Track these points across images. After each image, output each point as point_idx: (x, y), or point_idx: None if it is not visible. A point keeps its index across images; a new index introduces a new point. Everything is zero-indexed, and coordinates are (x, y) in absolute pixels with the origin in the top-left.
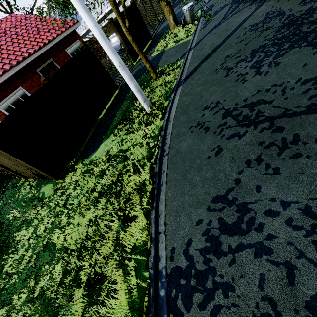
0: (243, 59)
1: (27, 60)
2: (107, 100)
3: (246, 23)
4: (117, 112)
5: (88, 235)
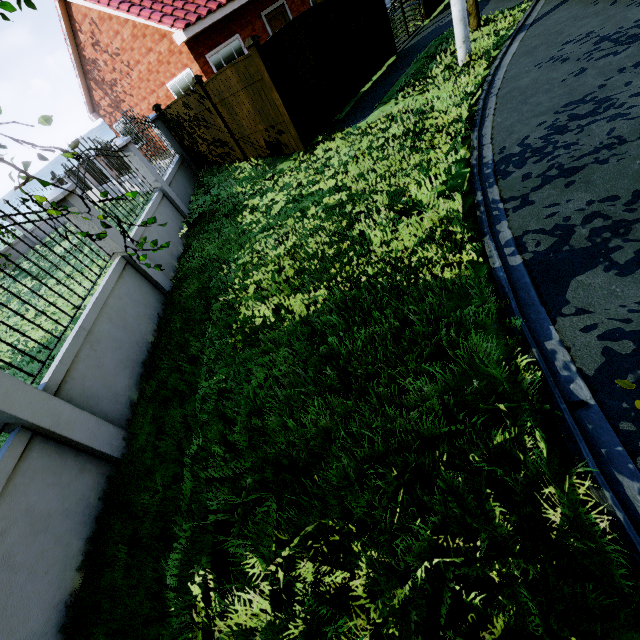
0: None
1: None
2: (377, 67)
3: None
4: (399, 77)
5: (378, 167)
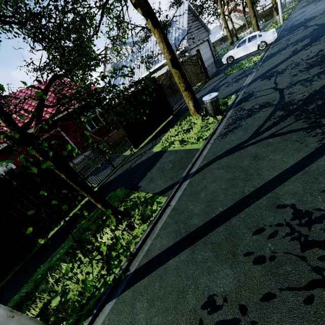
0: None
1: None
2: (64, 214)
3: (286, 187)
4: (47, 259)
5: None
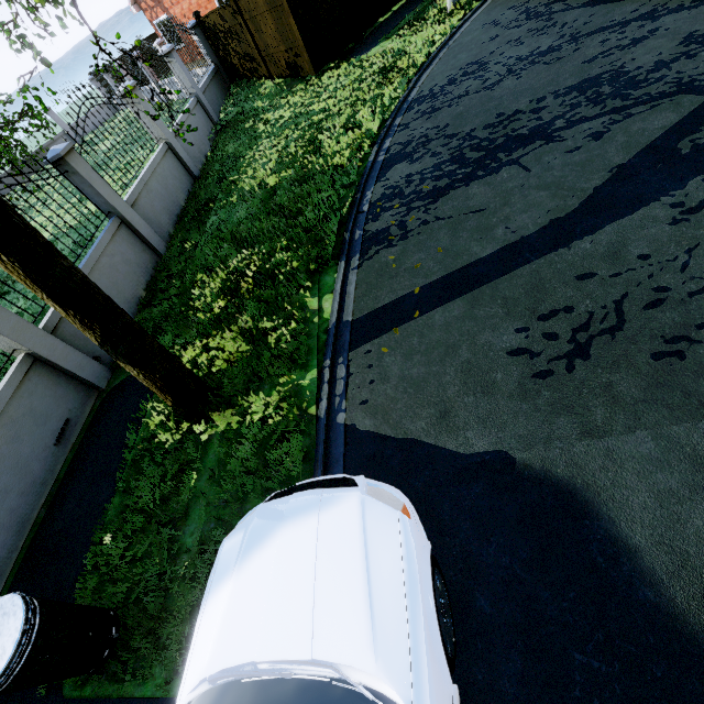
0: None
1: None
2: None
3: None
4: (409, 13)
5: (352, 96)
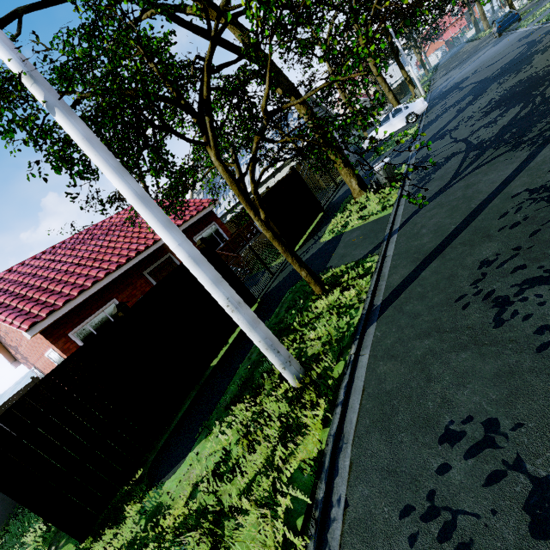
0: (538, 276)
1: (133, 260)
2: (231, 328)
3: (514, 185)
4: (241, 361)
5: None
